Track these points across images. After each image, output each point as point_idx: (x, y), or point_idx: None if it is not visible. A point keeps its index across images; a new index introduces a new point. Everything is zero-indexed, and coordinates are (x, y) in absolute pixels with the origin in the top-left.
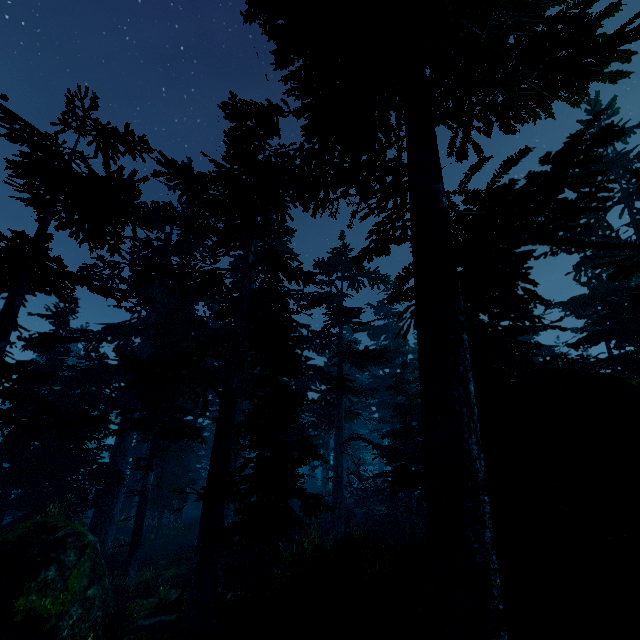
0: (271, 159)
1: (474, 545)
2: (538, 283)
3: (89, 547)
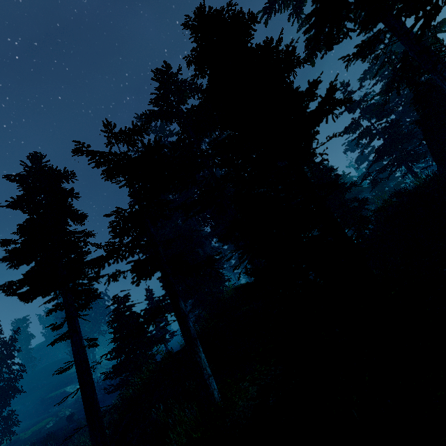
0: None
1: None
2: None
3: None
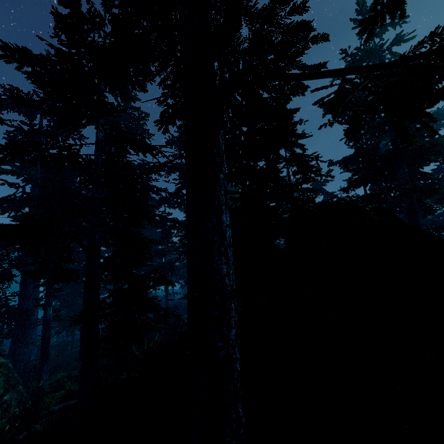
0: (103, 43)
1: (218, 344)
2: (301, 136)
3: (2, 367)
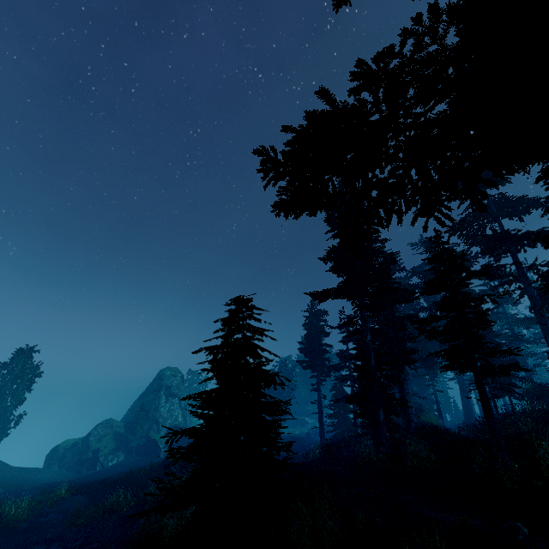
0: None
1: None
2: None
3: (429, 409)
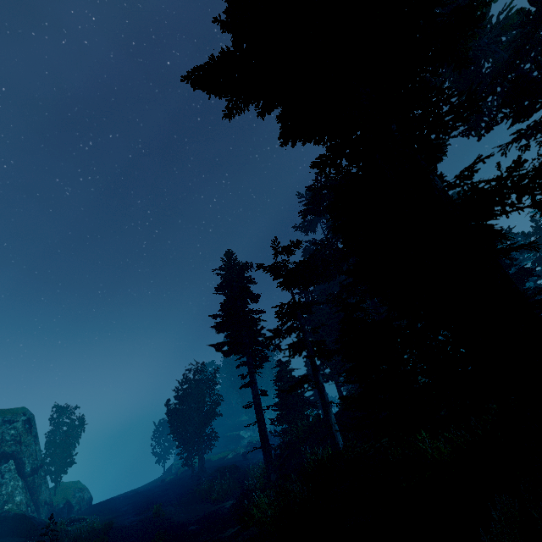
0: None
1: None
2: None
3: None
